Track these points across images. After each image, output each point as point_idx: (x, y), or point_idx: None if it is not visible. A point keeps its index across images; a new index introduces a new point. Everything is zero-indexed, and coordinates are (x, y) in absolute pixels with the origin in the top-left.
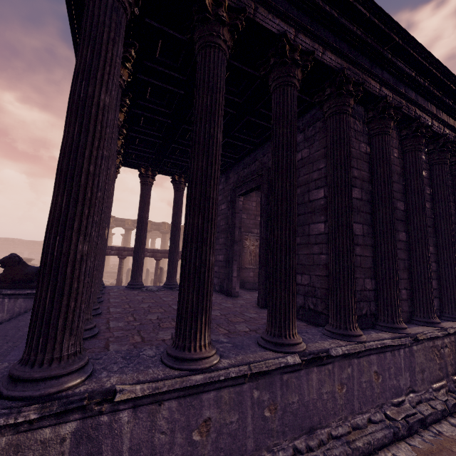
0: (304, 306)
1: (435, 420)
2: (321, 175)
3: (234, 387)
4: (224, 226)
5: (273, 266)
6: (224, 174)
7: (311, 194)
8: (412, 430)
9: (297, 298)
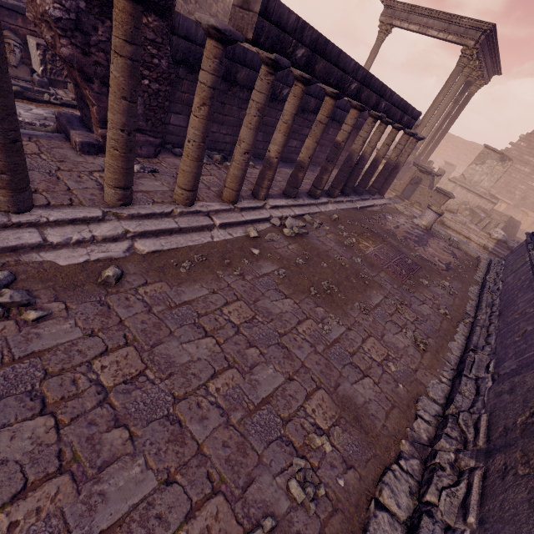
0: None
1: (451, 393)
2: None
3: (532, 275)
4: None
5: None
6: None
7: None
8: (461, 364)
9: None
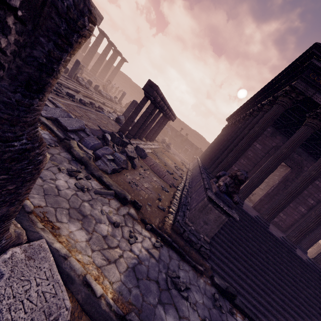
0: (277, 222)
1: None
2: (317, 197)
3: None
4: (251, 158)
5: (319, 239)
6: (273, 128)
7: (309, 198)
8: None
9: (276, 219)
